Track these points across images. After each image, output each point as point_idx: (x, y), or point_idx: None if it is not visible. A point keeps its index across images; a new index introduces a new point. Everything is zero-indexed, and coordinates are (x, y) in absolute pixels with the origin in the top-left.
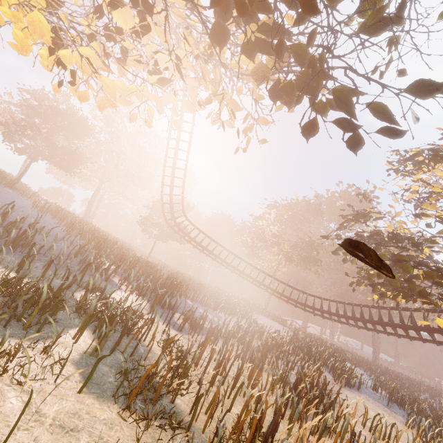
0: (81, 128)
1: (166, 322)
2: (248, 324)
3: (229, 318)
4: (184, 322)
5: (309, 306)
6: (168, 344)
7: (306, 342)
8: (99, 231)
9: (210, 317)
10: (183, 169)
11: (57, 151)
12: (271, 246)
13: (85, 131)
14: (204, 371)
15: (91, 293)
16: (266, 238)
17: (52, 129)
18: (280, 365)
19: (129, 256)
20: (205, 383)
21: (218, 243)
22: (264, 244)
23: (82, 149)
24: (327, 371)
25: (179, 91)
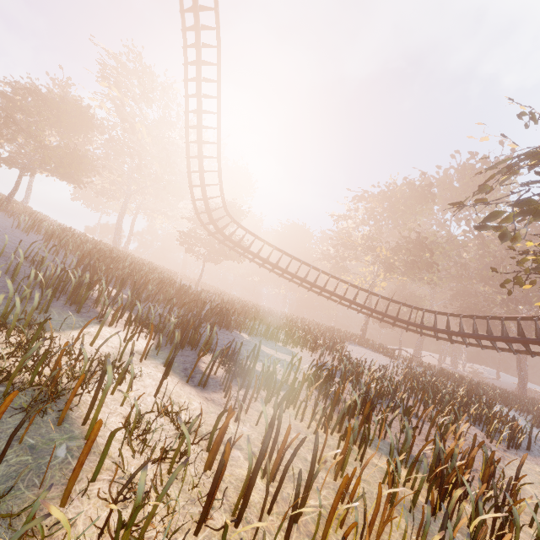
0: (78, 118)
1: (177, 373)
2: (337, 361)
3: (308, 353)
4: (220, 368)
5: (428, 328)
6: (91, 444)
7: (428, 379)
8: (111, 251)
9: (276, 355)
10: (215, 142)
11: (51, 153)
12: (363, 253)
13: (84, 121)
14: (207, 499)
15: (12, 333)
16: (355, 242)
17: (37, 123)
18: (395, 425)
19: (138, 275)
20: (220, 519)
21: (283, 251)
22: (352, 252)
23: (85, 149)
24: (469, 422)
25: (188, 11)
